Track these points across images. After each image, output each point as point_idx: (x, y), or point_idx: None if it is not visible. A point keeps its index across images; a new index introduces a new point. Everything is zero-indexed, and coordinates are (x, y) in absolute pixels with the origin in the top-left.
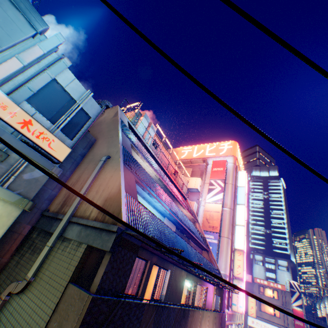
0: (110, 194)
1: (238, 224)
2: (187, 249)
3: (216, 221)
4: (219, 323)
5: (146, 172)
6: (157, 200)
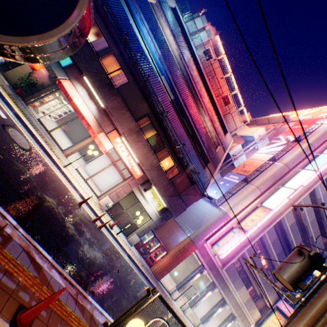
0: None
1: (286, 186)
2: (151, 75)
3: (253, 167)
4: (165, 190)
5: (154, 19)
6: (146, 31)
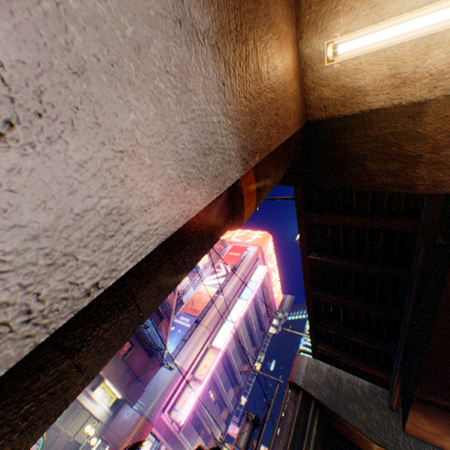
0: None
1: (229, 319)
2: None
3: (202, 304)
4: (123, 380)
5: None
6: None
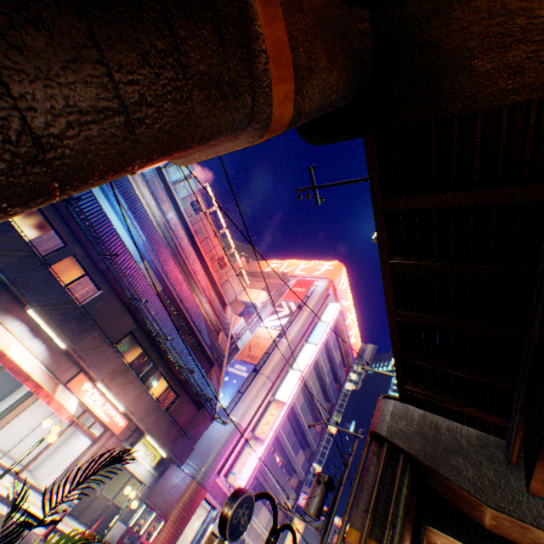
0: None
1: (295, 367)
2: (140, 281)
3: (261, 350)
4: (166, 435)
5: (132, 187)
6: (125, 211)
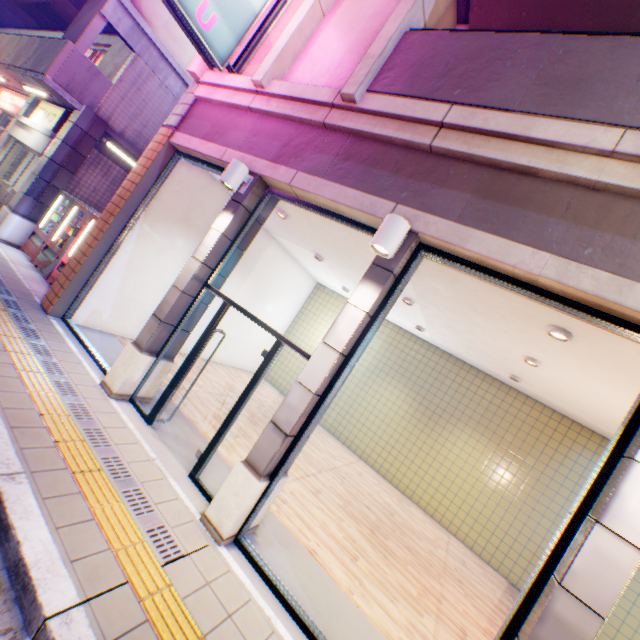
0: None
1: None
2: None
3: None
4: (25, 59)
5: None
6: None
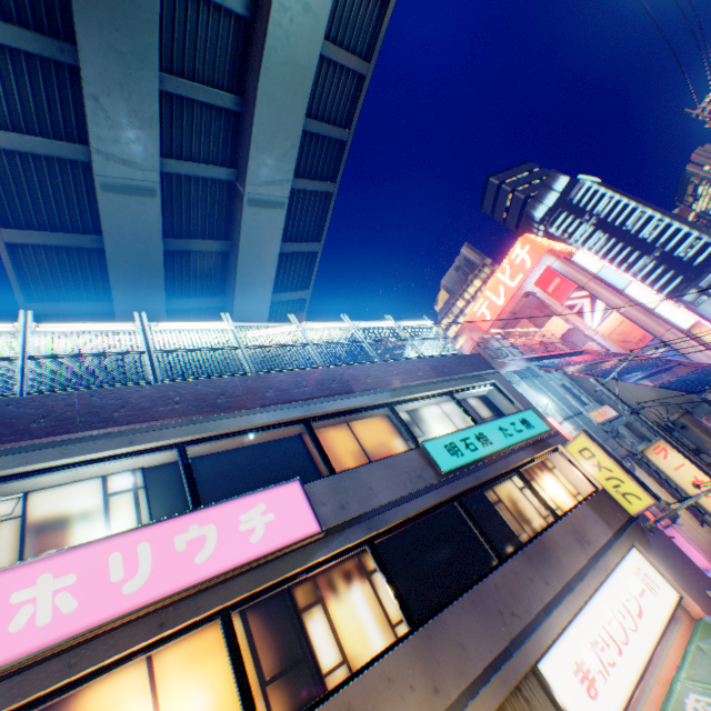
0: (652, 398)
1: (653, 306)
2: (693, 378)
3: (633, 331)
4: None
5: (597, 372)
6: (634, 377)
